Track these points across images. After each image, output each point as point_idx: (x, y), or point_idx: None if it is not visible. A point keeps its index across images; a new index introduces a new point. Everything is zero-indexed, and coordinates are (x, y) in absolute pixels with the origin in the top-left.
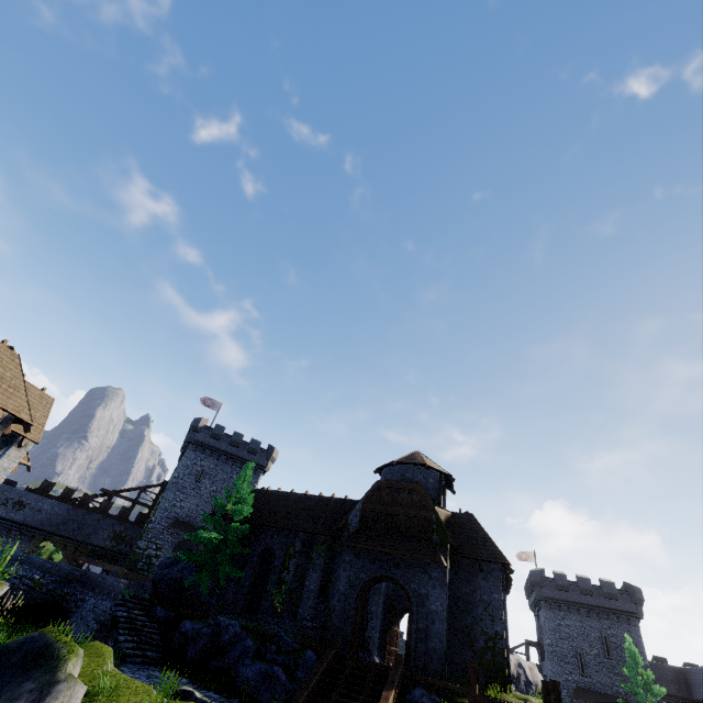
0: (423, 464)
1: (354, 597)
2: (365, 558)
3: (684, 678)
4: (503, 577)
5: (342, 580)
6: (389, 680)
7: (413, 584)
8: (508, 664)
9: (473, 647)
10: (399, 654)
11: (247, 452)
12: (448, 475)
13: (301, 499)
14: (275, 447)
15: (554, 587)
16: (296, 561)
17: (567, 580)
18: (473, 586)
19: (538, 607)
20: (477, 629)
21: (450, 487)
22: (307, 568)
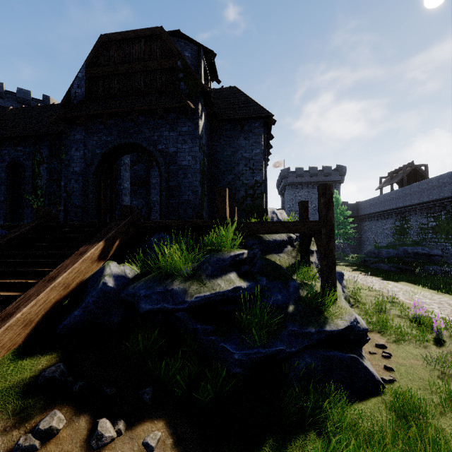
0: (174, 30)
1: (91, 173)
2: (99, 132)
3: (357, 207)
4: (265, 135)
5: (75, 161)
6: (101, 233)
7: (160, 146)
8: (265, 204)
9: (235, 198)
10: (125, 205)
11: (17, 102)
12: (208, 49)
13: (45, 109)
14: (49, 96)
15: (295, 176)
16: (46, 167)
17: (303, 170)
18: (235, 147)
19: (284, 191)
20: (238, 184)
21: (214, 75)
22: (61, 171)
